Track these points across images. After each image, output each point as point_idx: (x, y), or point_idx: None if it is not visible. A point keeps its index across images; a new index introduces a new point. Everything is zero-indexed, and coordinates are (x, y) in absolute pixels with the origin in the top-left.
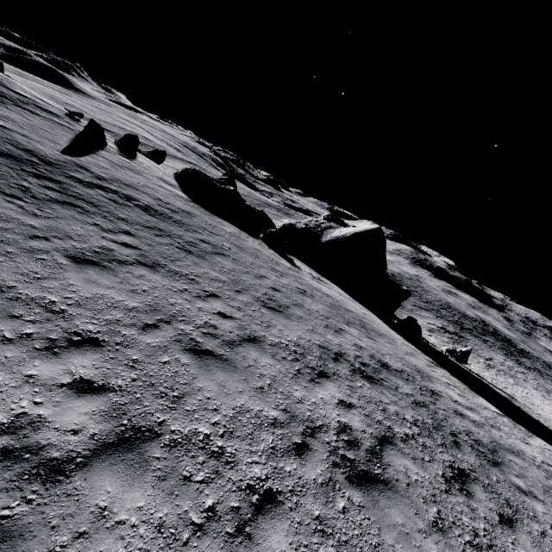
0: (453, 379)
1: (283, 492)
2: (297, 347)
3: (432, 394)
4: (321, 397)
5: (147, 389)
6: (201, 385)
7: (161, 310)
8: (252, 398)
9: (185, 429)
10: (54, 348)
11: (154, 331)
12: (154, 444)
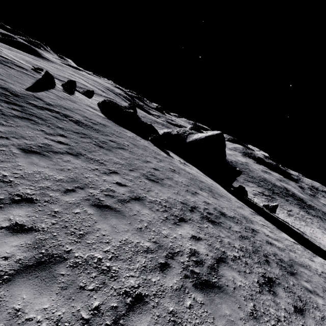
0: (266, 222)
1: (149, 295)
2: (167, 203)
3: (252, 231)
4: (180, 233)
5: (61, 230)
6: (99, 226)
7: (78, 181)
8: (133, 235)
9: (85, 255)
10: (1, 204)
11: (72, 194)
12: (62, 265)
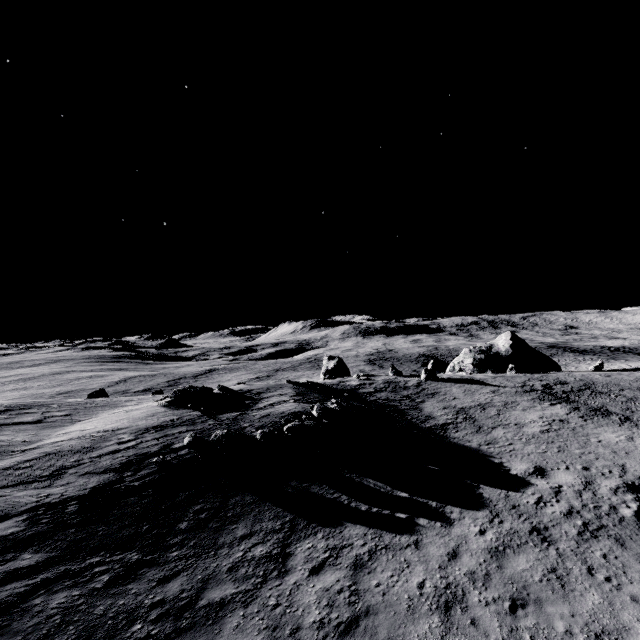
0: None
1: None
2: None
3: None
4: None
5: None
6: None
7: None
8: None
9: None
10: None
11: None
12: None
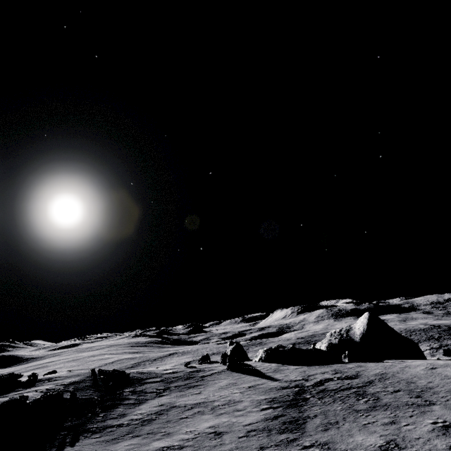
0: None
1: None
2: None
3: None
4: None
5: None
6: None
7: None
8: None
9: None
10: None
11: None
12: None
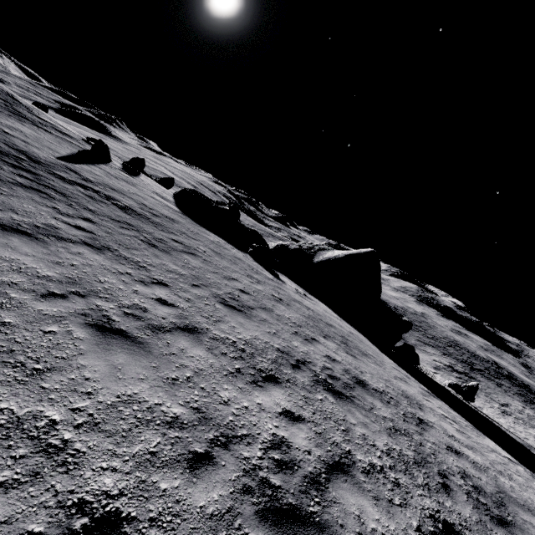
0: (452, 413)
1: (137, 519)
2: (248, 346)
3: (420, 423)
4: (258, 402)
5: None
6: (86, 362)
7: (82, 284)
8: (153, 389)
9: (23, 409)
10: None
11: (57, 301)
12: None
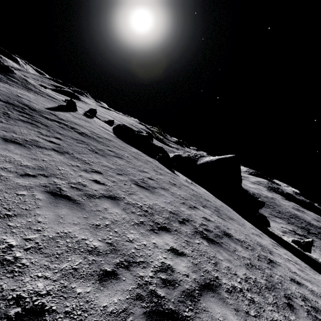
0: (294, 258)
1: (56, 311)
2: (150, 208)
3: (270, 262)
4: (154, 242)
5: None
6: (40, 212)
7: (47, 170)
8: (82, 230)
9: None
10: None
11: (30, 178)
12: None
